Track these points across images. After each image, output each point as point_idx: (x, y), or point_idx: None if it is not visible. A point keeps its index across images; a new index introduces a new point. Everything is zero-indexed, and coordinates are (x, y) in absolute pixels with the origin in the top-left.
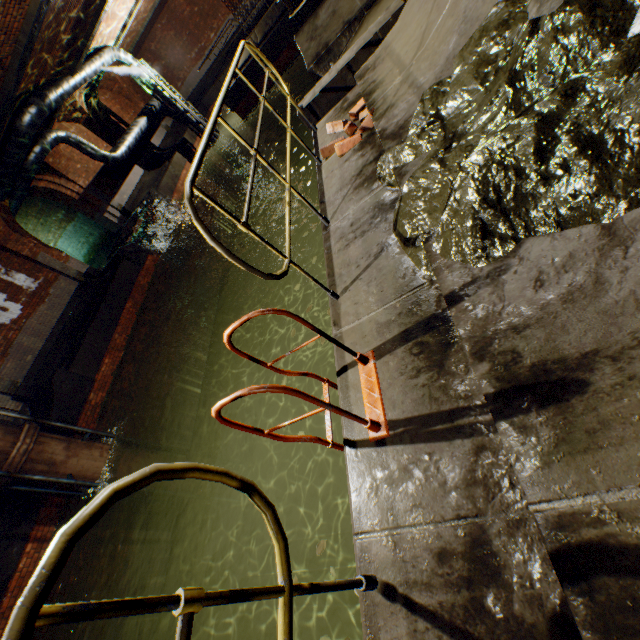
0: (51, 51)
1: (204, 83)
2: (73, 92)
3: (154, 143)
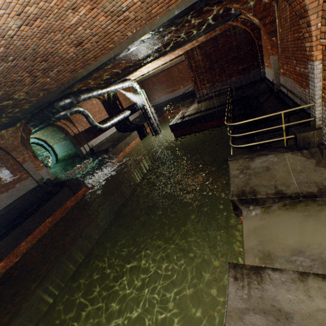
0: (95, 80)
1: (168, 102)
2: (97, 96)
3: (130, 118)
